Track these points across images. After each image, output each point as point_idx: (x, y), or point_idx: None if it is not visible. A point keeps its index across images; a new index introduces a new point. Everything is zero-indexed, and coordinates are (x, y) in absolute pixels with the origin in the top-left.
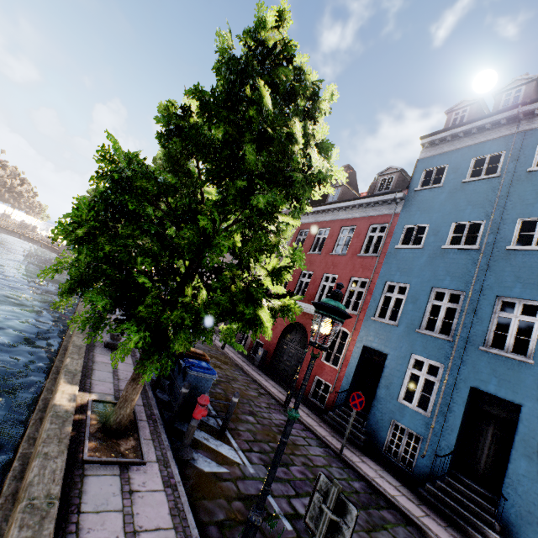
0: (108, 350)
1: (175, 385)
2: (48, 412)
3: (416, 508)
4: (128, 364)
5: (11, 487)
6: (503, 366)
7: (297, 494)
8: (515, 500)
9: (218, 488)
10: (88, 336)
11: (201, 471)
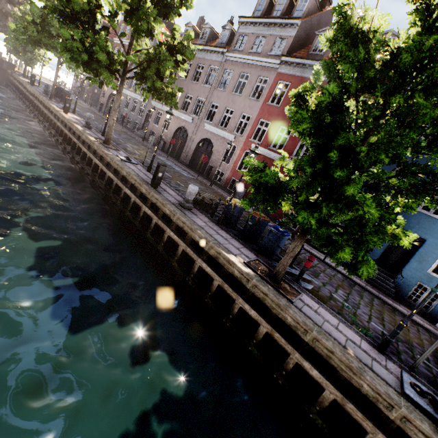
0: (189, 211)
1: (263, 241)
2: (245, 277)
3: (361, 282)
4: (211, 223)
5: (262, 317)
6: (425, 221)
7: (336, 289)
8: (404, 277)
9: (321, 297)
10: (332, 258)
11: (309, 290)
